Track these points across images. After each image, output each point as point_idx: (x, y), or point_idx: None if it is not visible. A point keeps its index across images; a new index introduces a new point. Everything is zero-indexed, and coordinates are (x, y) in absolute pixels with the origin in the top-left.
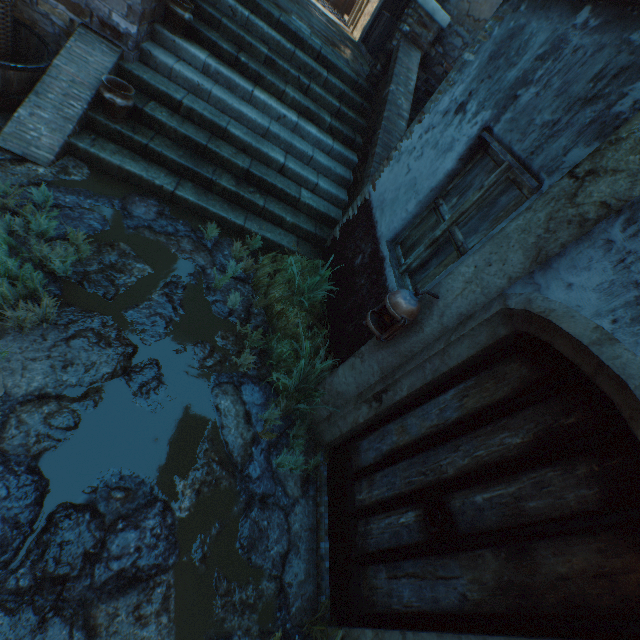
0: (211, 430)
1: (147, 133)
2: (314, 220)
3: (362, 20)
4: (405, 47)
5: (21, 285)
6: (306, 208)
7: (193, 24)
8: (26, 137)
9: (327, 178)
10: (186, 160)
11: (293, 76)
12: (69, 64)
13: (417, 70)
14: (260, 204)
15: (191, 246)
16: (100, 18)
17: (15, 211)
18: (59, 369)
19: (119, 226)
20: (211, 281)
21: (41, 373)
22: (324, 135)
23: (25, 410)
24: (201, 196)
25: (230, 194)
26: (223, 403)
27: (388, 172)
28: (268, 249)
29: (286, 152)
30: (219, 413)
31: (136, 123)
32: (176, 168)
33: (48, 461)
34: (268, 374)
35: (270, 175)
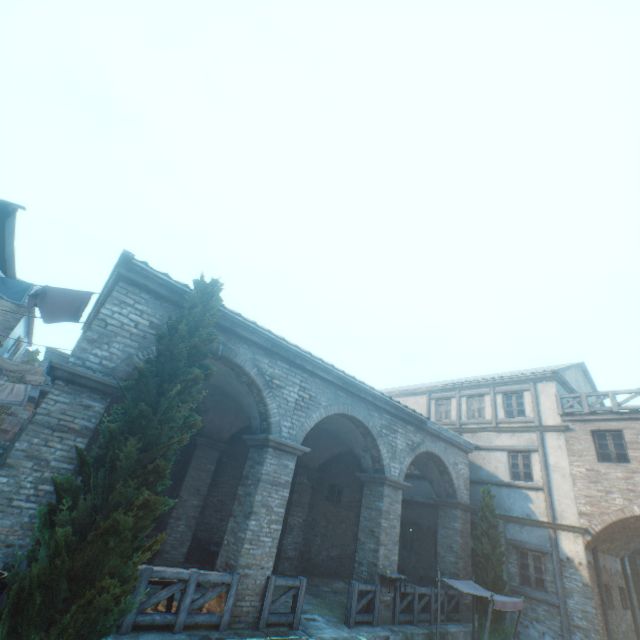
0: None
1: None
2: None
3: None
4: None
5: None
6: None
7: None
8: None
9: None
10: None
11: None
12: None
13: None
14: None
15: None
16: None
17: None
18: None
19: None
20: None
21: None
22: None
23: None
24: None
25: None
26: None
27: None
28: None
29: None
30: None
31: None
32: None
33: None
34: None
35: None
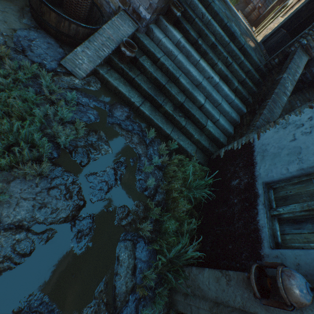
0: (109, 275)
1: (136, 72)
2: (209, 139)
3: (264, 31)
4: (299, 52)
5: (36, 150)
6: (207, 132)
7: (179, 19)
8: (76, 62)
9: (224, 117)
10: (151, 90)
11: (224, 56)
12: (110, 29)
13: (303, 67)
14: (182, 124)
15: (137, 140)
16: (133, 8)
17: (54, 102)
18: (36, 208)
19: (104, 120)
20: (141, 165)
21: (25, 209)
22: (231, 92)
23: (5, 235)
24: (152, 112)
25: (168, 114)
26: (122, 255)
27: (273, 131)
28: (178, 150)
29: (206, 97)
30: (117, 262)
31: (132, 65)
32: (144, 93)
33: (2, 279)
34: (155, 238)
35: (193, 108)
